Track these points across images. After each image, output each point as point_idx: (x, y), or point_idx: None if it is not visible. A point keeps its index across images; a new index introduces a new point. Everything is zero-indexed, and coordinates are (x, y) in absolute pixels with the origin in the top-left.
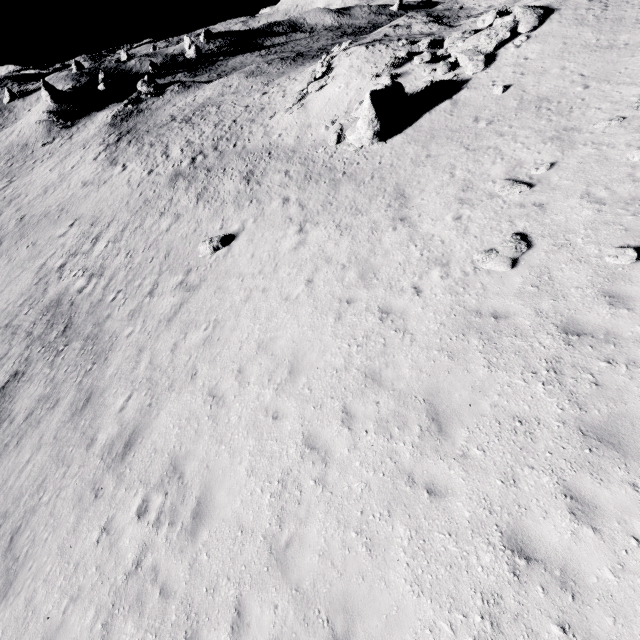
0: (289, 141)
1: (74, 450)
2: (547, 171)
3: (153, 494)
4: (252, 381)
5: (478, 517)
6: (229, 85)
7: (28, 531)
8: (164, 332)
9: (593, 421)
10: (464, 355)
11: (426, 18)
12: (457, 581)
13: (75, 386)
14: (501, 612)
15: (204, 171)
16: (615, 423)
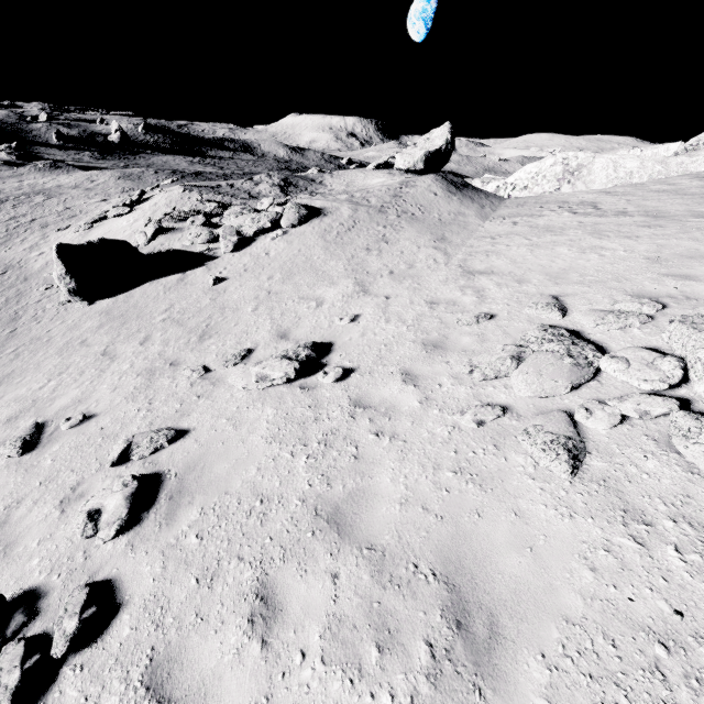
0: (37, 264)
1: None
2: (72, 428)
3: None
4: None
5: None
6: (93, 179)
7: None
8: None
9: None
10: None
11: (278, 181)
12: None
13: None
14: None
15: None
16: None
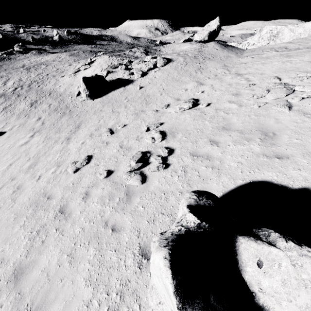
0: (61, 90)
1: None
2: (122, 128)
3: None
4: None
5: None
6: (59, 57)
7: None
8: None
9: (23, 264)
10: (20, 218)
11: (143, 51)
12: None
13: None
14: None
15: (16, 96)
16: (28, 266)
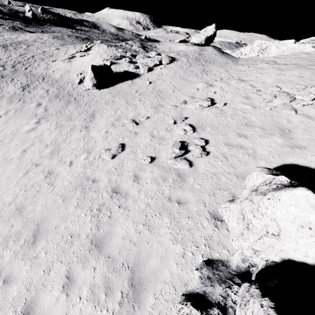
0: (57, 75)
1: None
2: (145, 119)
3: None
4: None
5: (20, 295)
6: (41, 38)
7: None
8: None
9: (98, 236)
10: (70, 200)
11: (140, 45)
12: None
13: None
14: None
15: None
16: (105, 236)
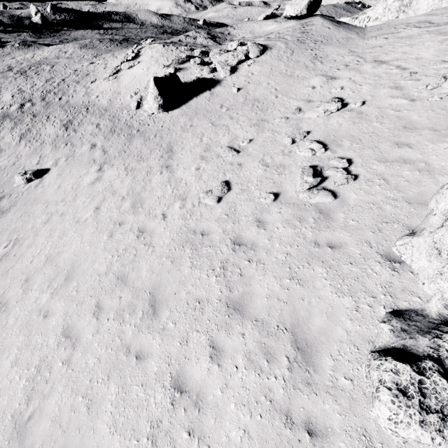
0: (103, 102)
1: None
2: (248, 144)
3: None
4: (34, 288)
5: (161, 370)
6: (65, 51)
7: None
8: None
9: (234, 298)
10: (180, 260)
11: (206, 35)
12: (139, 417)
13: None
14: (159, 432)
15: (30, 116)
16: (243, 298)
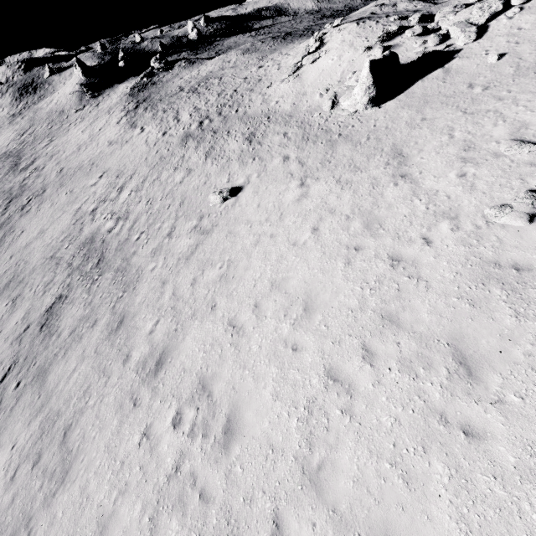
0: (286, 107)
1: (112, 364)
2: None
3: (185, 408)
4: (269, 315)
5: (525, 464)
6: (228, 60)
7: (78, 429)
8: (183, 268)
9: None
10: (487, 304)
11: None
12: (509, 525)
13: (109, 310)
14: None
15: (211, 133)
16: None
